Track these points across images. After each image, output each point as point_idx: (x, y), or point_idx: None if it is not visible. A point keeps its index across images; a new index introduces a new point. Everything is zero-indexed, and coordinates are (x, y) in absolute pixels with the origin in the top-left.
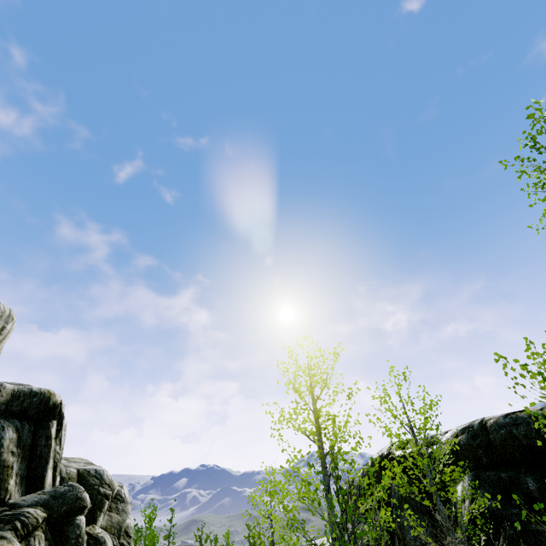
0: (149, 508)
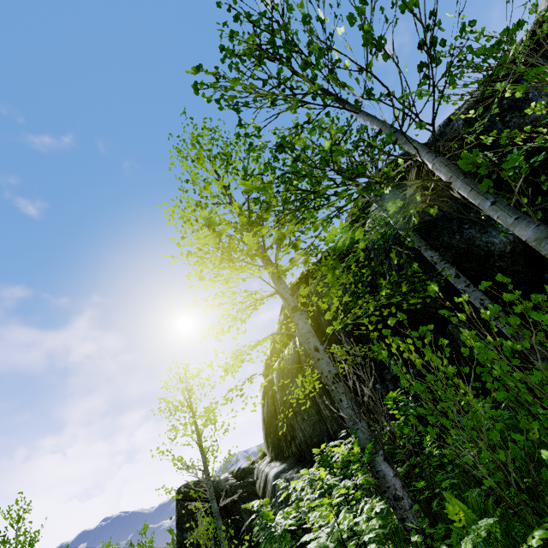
0: (17, 504)
